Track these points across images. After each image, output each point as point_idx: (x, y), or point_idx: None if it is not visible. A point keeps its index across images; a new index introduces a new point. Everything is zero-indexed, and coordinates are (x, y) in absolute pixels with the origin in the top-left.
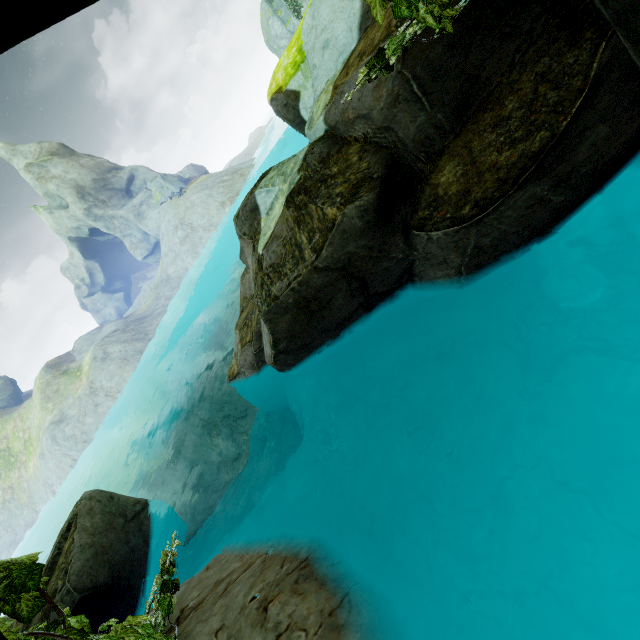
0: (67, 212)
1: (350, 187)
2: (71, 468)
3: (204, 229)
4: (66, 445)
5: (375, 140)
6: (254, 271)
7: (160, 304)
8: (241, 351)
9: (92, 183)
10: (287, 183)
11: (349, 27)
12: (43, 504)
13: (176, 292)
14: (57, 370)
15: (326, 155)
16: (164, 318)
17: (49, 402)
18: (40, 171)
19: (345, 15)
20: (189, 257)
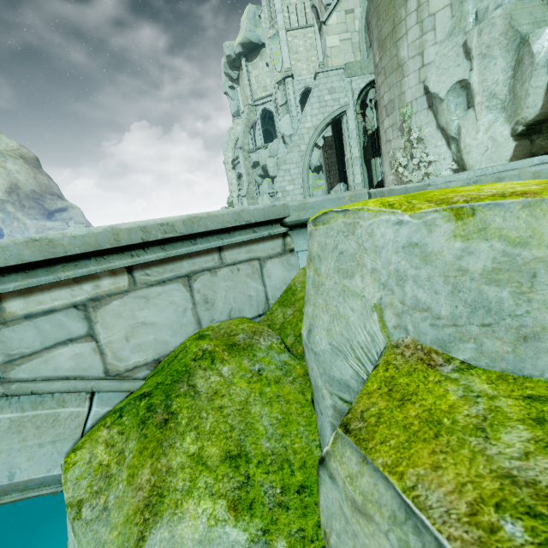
0: None
1: None
2: None
3: None
4: None
5: None
6: None
7: None
8: None
9: (30, 191)
10: None
11: None
12: None
13: None
14: None
15: None
16: None
17: None
18: None
19: None
20: None
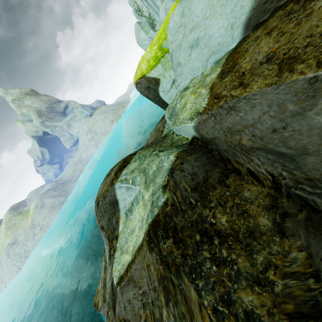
0: (31, 123)
1: (282, 320)
2: (16, 273)
3: (102, 134)
4: (15, 259)
5: (299, 193)
6: (108, 288)
7: (76, 174)
8: (102, 304)
9: (46, 109)
10: (149, 193)
11: (230, 23)
12: (0, 292)
13: (85, 167)
14: (16, 211)
15: (202, 181)
16: (77, 183)
17: (9, 231)
18: (19, 103)
19: (227, 9)
20: (93, 148)
